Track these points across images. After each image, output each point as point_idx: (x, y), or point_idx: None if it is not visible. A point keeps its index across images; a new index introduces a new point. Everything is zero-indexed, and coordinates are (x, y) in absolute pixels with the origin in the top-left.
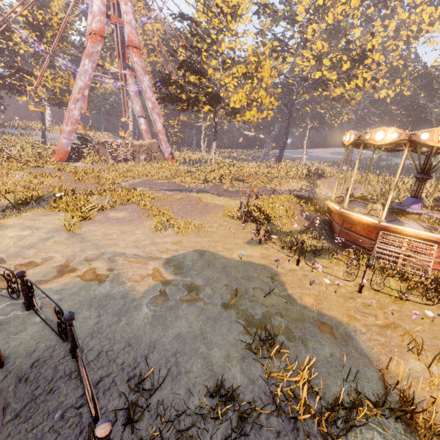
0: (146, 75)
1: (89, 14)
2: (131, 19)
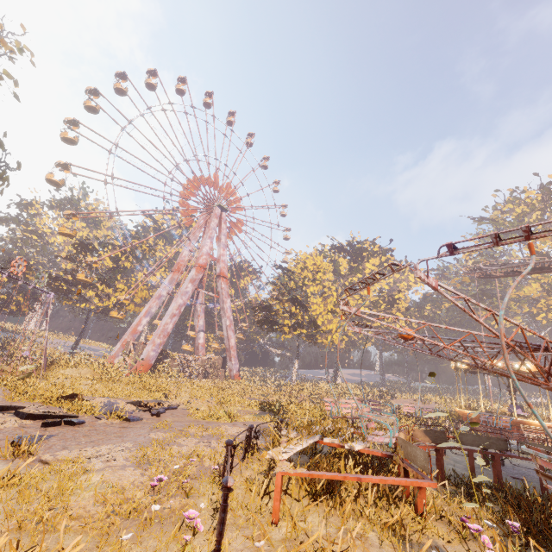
0: (229, 298)
1: (186, 250)
2: (225, 259)
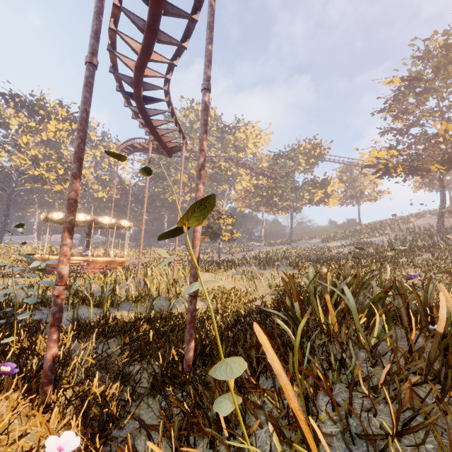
0: None
1: None
2: None
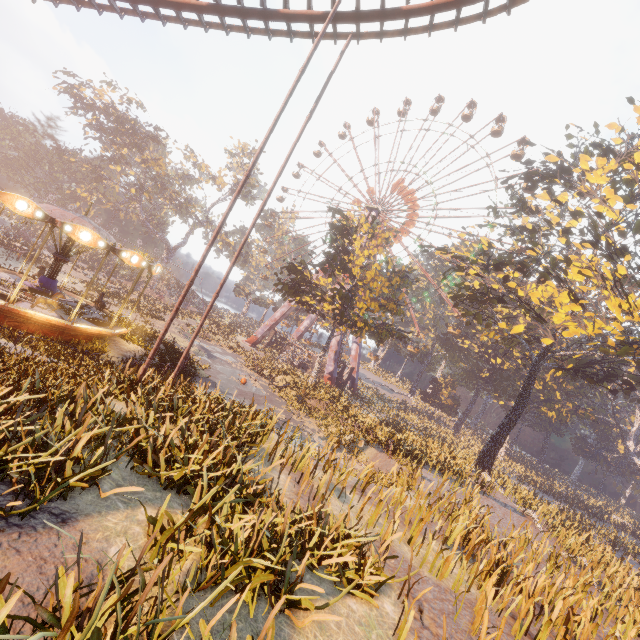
0: None
1: None
2: None
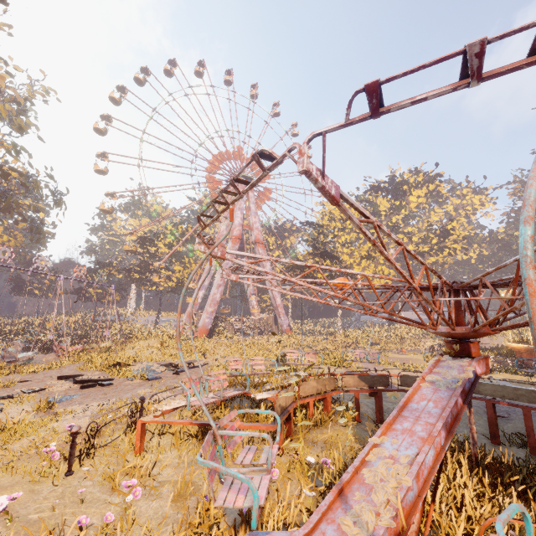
0: (268, 262)
1: (223, 225)
2: (258, 226)
